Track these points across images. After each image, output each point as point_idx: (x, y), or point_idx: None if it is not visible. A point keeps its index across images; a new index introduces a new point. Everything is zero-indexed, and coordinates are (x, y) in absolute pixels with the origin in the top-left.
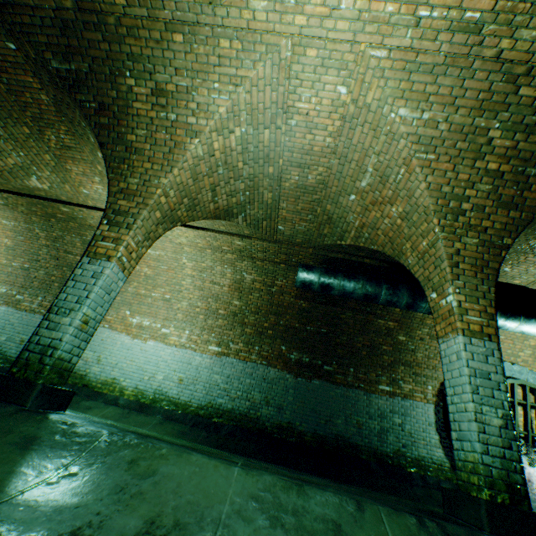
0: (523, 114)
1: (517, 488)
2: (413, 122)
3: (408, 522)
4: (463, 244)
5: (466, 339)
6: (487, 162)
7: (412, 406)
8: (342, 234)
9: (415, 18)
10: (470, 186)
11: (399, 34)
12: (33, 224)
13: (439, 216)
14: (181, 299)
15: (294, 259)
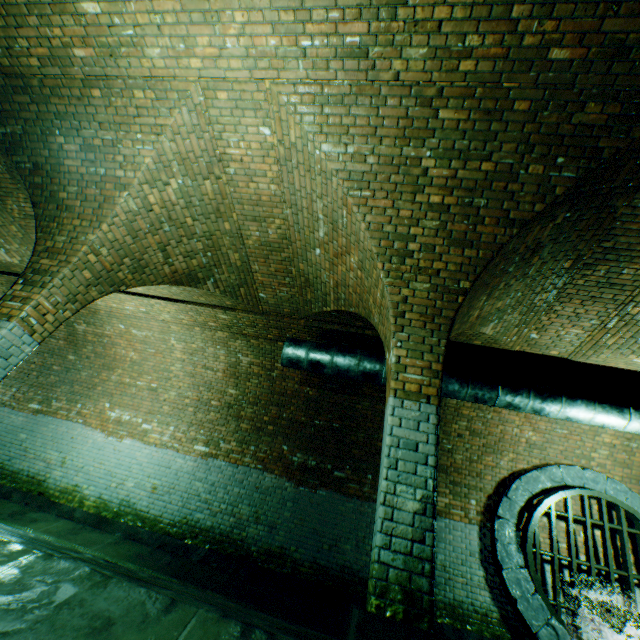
0: (452, 139)
1: (420, 598)
2: (339, 158)
3: (225, 630)
4: (412, 290)
5: (397, 401)
6: (429, 195)
7: (448, 527)
8: (325, 297)
9: (301, 49)
10: (415, 223)
11: (292, 67)
12: None
13: (383, 259)
14: (169, 388)
15: (288, 334)
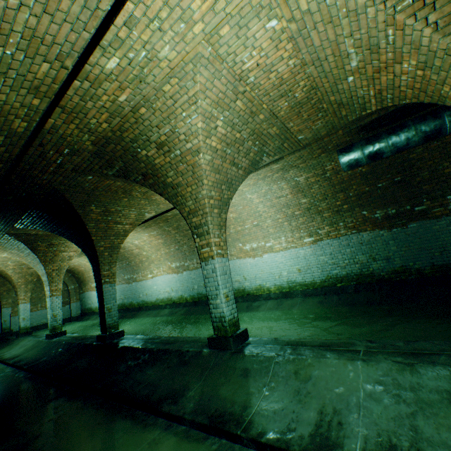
0: None
1: None
2: None
3: None
4: None
5: None
6: None
7: None
8: (362, 106)
9: None
10: None
11: None
12: (163, 227)
13: None
14: (264, 220)
15: (329, 146)
